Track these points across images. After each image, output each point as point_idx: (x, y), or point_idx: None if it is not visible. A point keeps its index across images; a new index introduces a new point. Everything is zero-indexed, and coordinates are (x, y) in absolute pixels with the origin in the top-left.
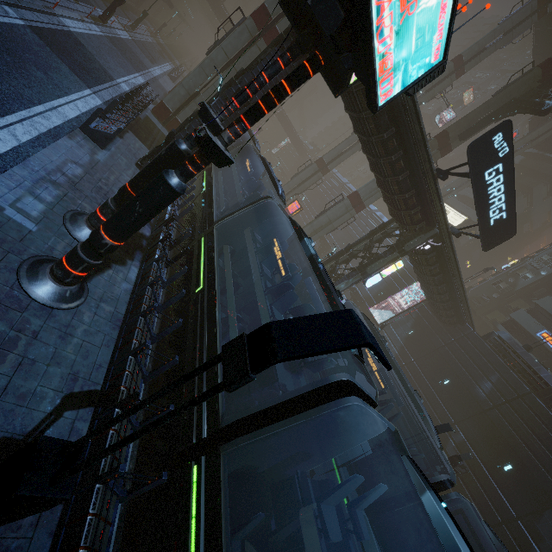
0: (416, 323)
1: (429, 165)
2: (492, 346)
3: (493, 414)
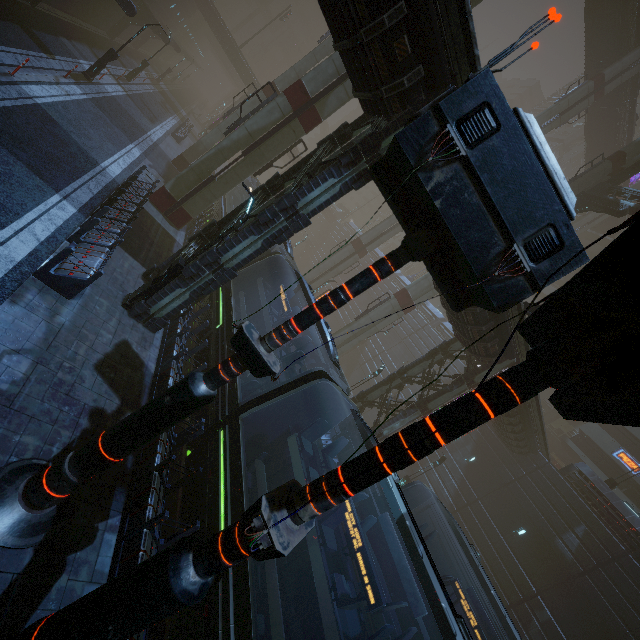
0: (477, 446)
1: None
2: (573, 483)
3: (585, 583)
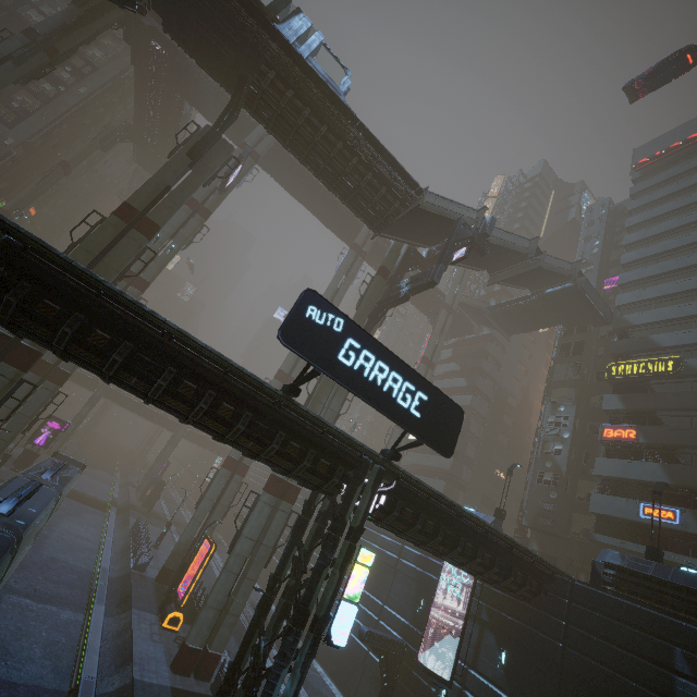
0: (496, 629)
1: (268, 387)
2: (617, 589)
3: None
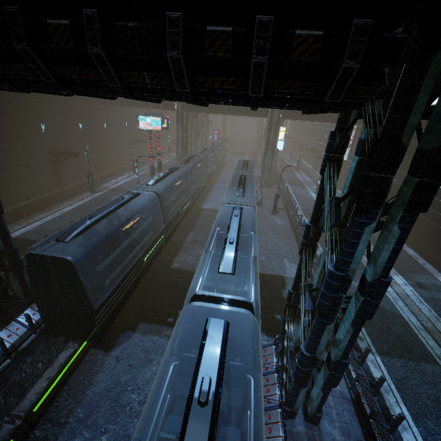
0: None
1: None
2: None
3: None
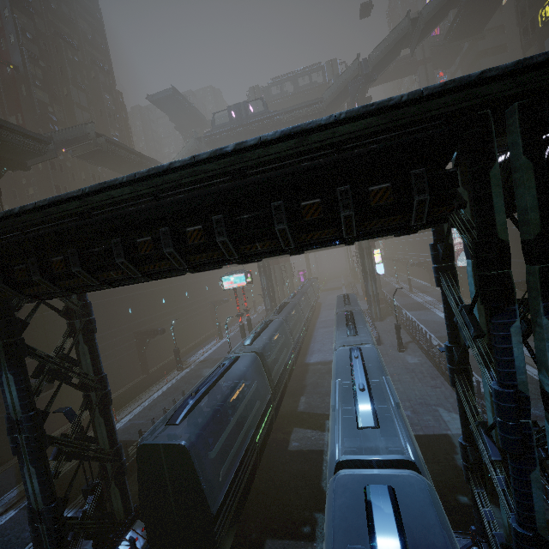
0: None
1: None
2: None
3: None
